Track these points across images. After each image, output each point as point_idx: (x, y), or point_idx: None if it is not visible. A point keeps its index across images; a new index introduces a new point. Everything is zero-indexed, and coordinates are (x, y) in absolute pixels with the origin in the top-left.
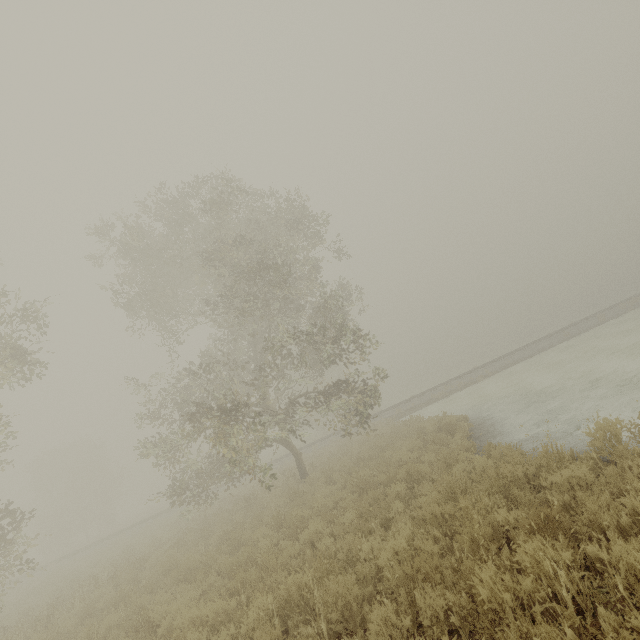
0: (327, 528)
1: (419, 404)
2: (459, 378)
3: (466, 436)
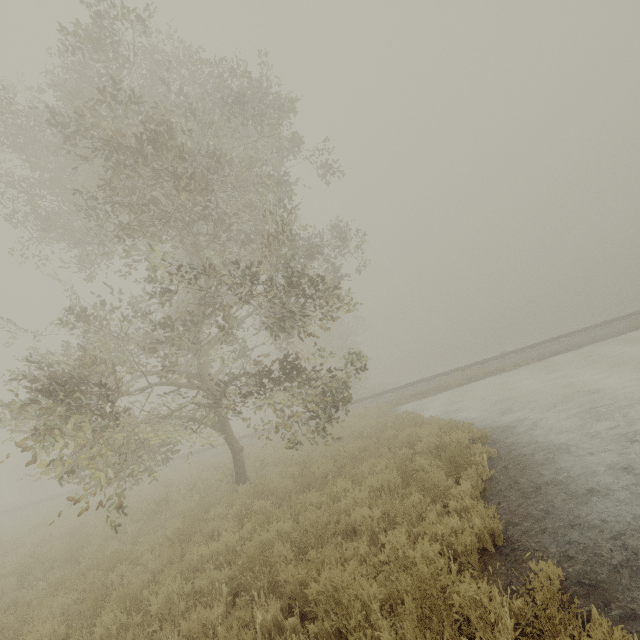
0: None
1: (427, 390)
2: (482, 364)
3: (482, 484)
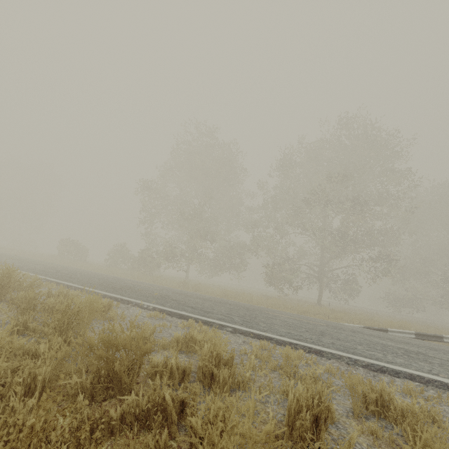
0: None
1: None
2: None
3: None
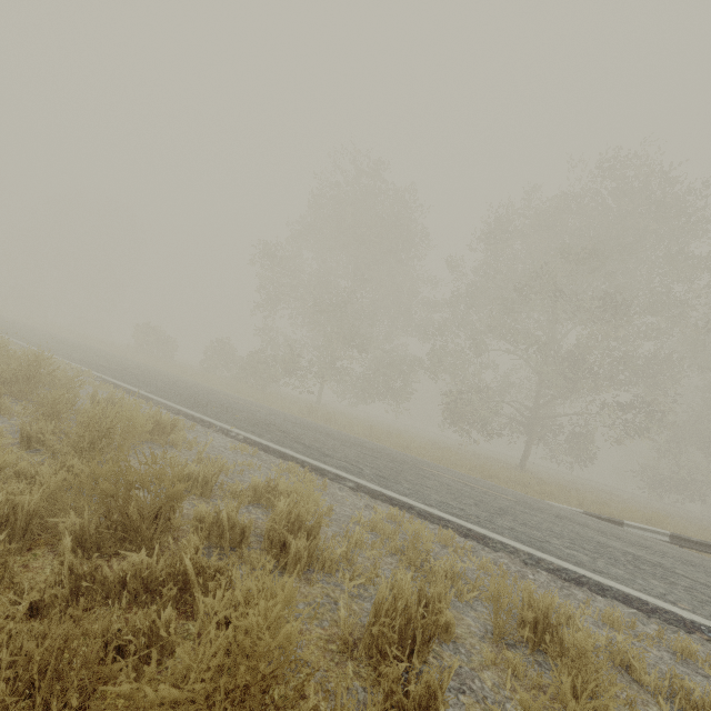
0: None
1: None
2: None
3: None
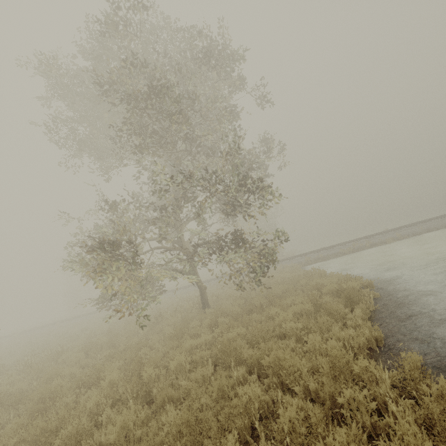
0: (138, 430)
1: (327, 255)
2: (368, 238)
3: (369, 312)
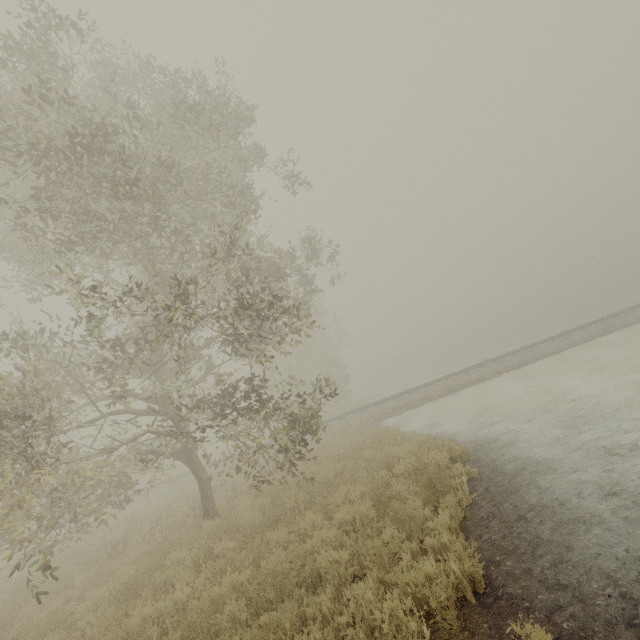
0: None
1: (409, 403)
2: (463, 373)
3: (462, 512)
